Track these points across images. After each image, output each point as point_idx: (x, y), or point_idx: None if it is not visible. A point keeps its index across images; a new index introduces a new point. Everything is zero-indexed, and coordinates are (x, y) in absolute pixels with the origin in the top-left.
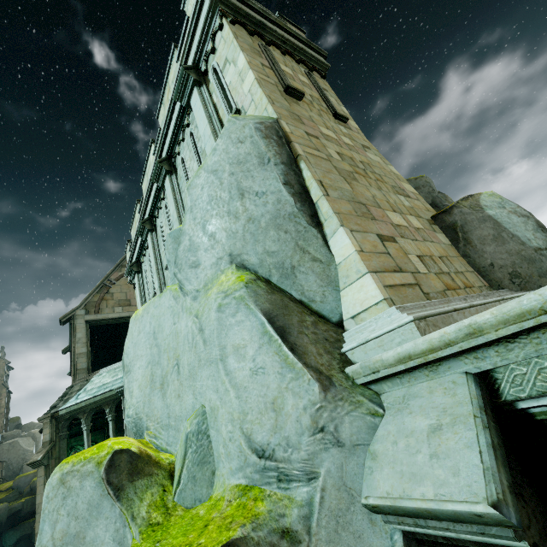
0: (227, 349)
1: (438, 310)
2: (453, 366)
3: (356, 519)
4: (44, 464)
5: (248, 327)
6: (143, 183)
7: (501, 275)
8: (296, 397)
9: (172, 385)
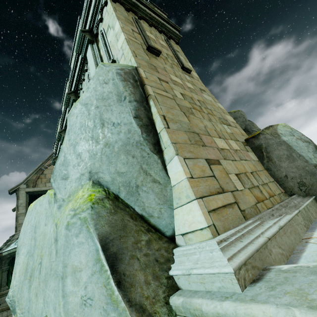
0: (68, 269)
1: (255, 247)
2: None
3: None
4: None
5: (86, 251)
6: (62, 106)
7: (292, 184)
8: None
9: (35, 281)
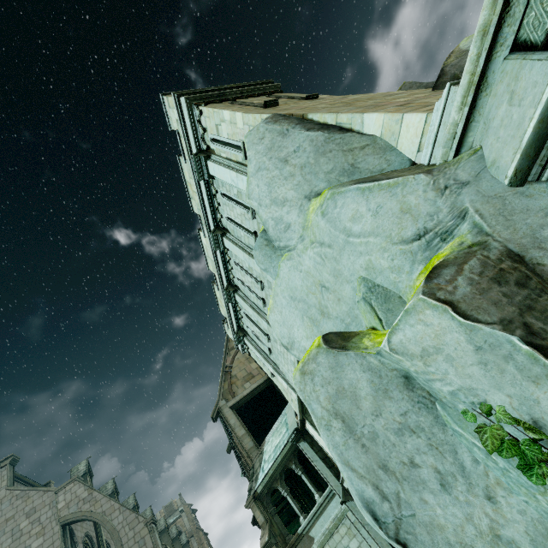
0: (347, 227)
1: None
2: (494, 68)
3: (515, 204)
4: (273, 543)
5: (350, 201)
6: (208, 266)
7: None
8: (413, 193)
9: (329, 302)
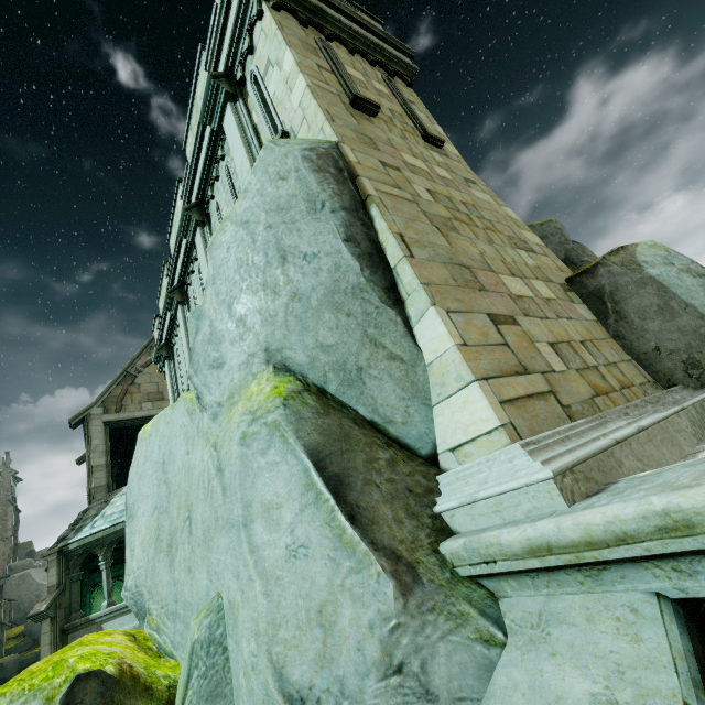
0: (254, 509)
1: (591, 450)
2: (630, 575)
3: None
4: (49, 616)
5: (284, 474)
6: (170, 238)
7: (671, 365)
8: (356, 605)
9: (181, 551)
